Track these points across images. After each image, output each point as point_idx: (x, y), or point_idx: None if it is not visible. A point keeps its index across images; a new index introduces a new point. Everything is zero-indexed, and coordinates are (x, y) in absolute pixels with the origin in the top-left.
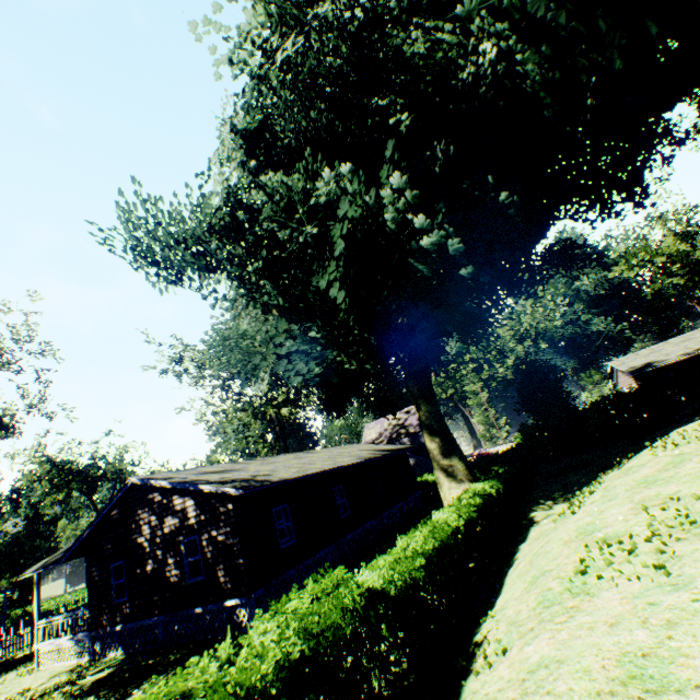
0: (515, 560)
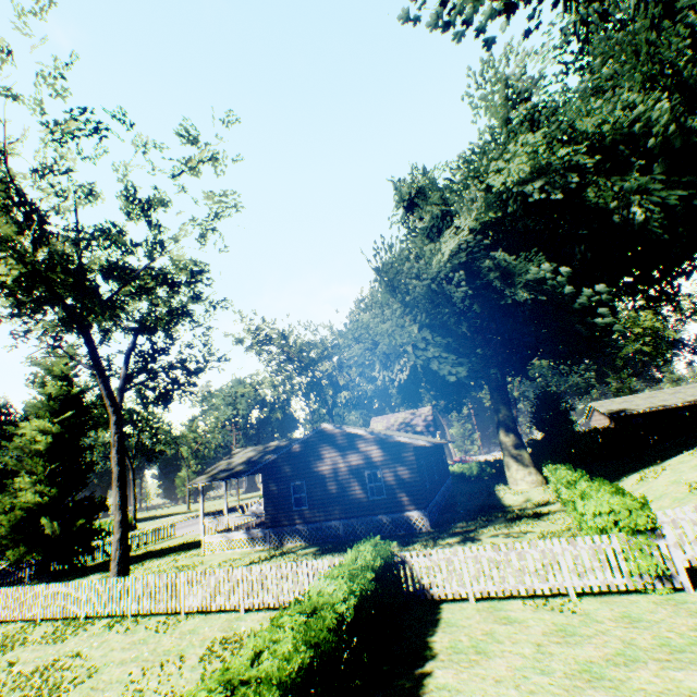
0: None
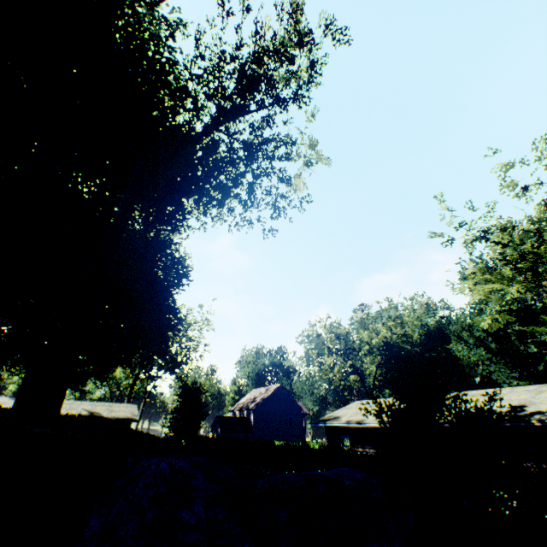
0: None
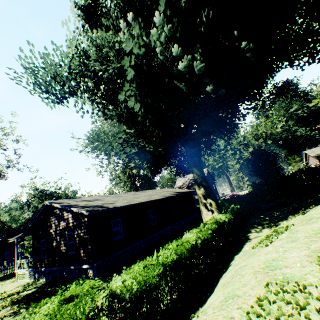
0: (229, 266)
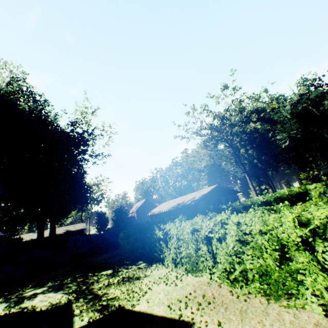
0: None
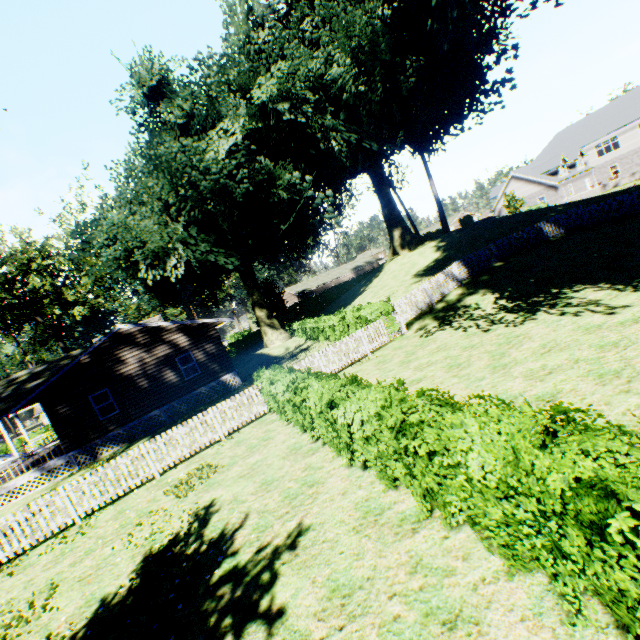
0: None
